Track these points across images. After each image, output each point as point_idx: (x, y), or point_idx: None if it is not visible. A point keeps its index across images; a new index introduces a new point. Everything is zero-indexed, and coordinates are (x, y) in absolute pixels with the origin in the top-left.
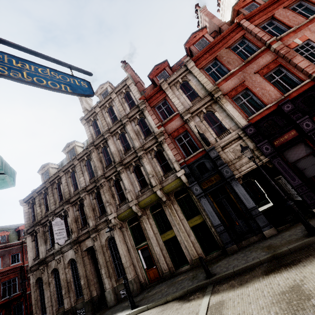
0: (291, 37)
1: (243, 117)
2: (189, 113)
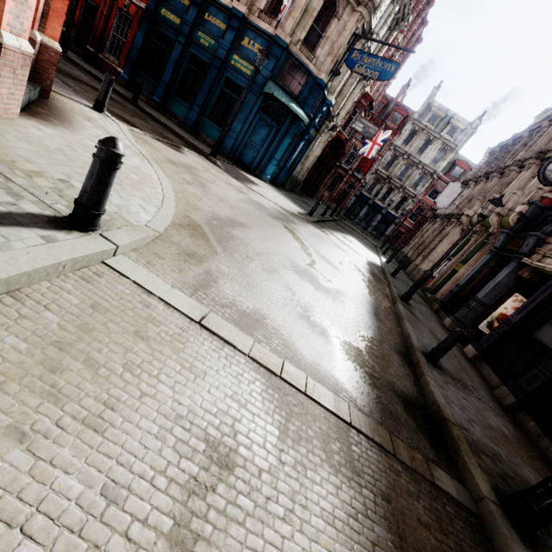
0: None
1: None
2: None
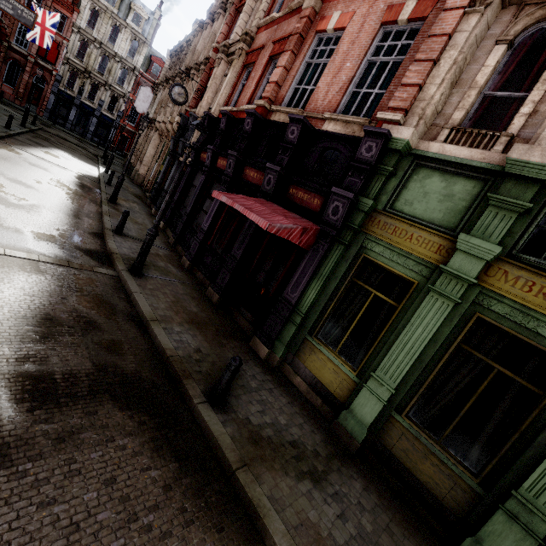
0: (345, 0)
1: (224, 103)
2: (223, 52)
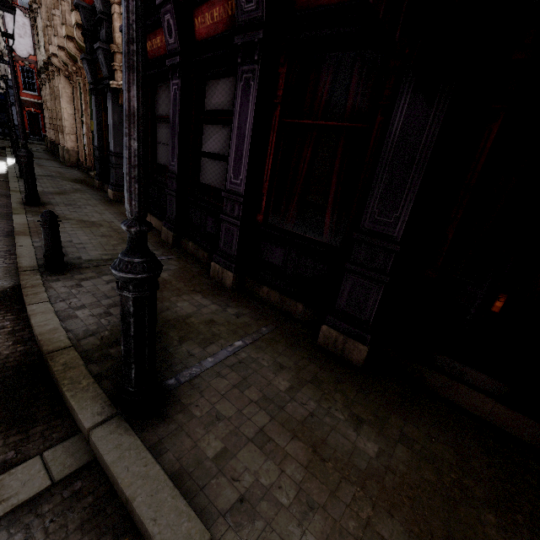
0: None
1: None
2: None
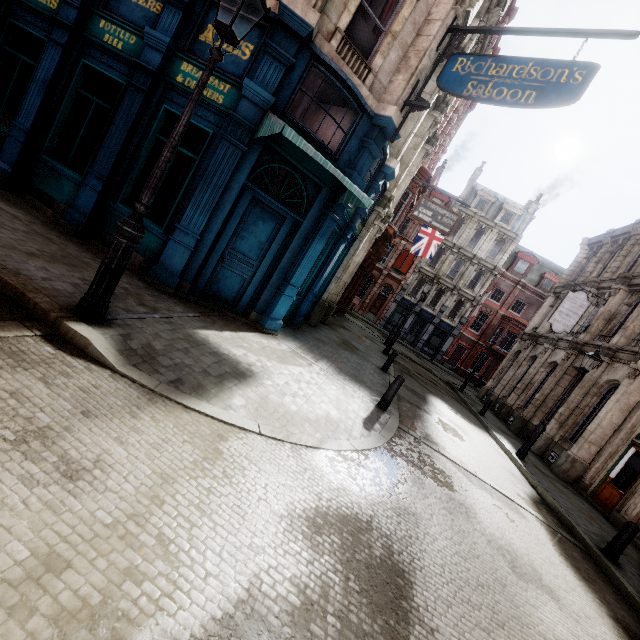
0: None
1: None
2: None
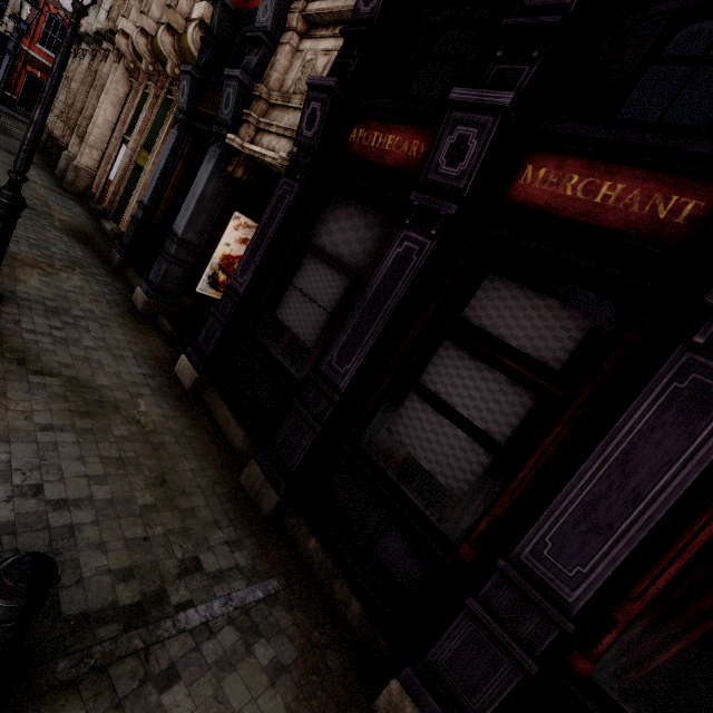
0: None
1: None
2: None
